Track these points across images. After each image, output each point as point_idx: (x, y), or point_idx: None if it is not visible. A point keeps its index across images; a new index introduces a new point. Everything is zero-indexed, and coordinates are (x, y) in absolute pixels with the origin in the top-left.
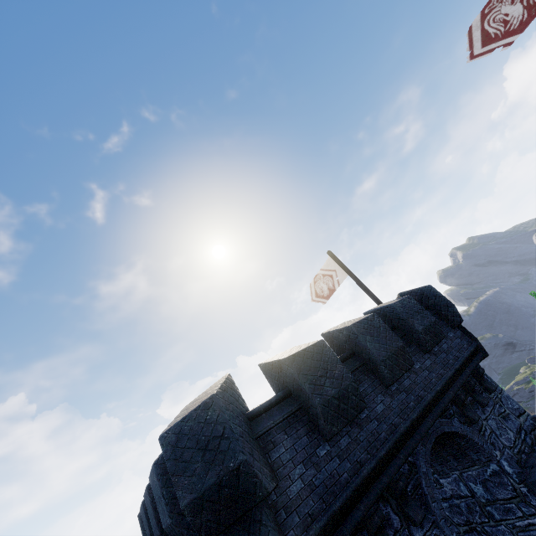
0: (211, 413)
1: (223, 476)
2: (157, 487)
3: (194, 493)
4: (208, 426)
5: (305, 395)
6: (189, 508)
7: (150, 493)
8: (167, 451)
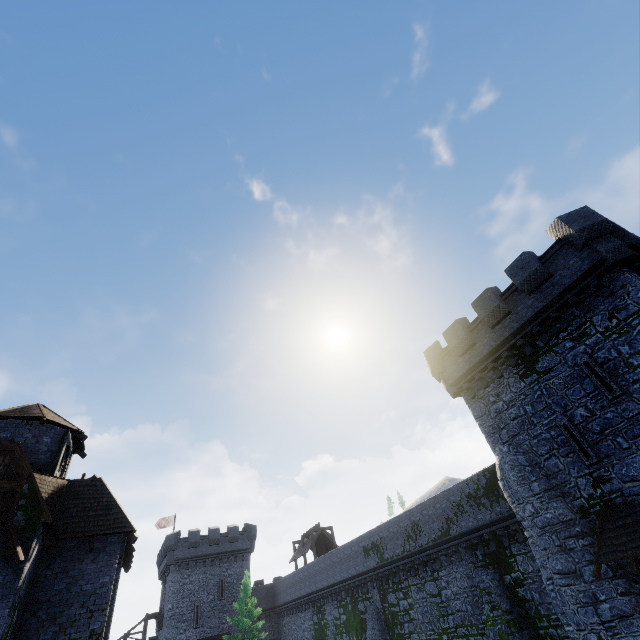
0: (586, 209)
1: (595, 222)
2: (526, 259)
3: (581, 226)
4: (585, 212)
5: (616, 230)
6: (578, 230)
7: (490, 290)
8: (563, 219)
